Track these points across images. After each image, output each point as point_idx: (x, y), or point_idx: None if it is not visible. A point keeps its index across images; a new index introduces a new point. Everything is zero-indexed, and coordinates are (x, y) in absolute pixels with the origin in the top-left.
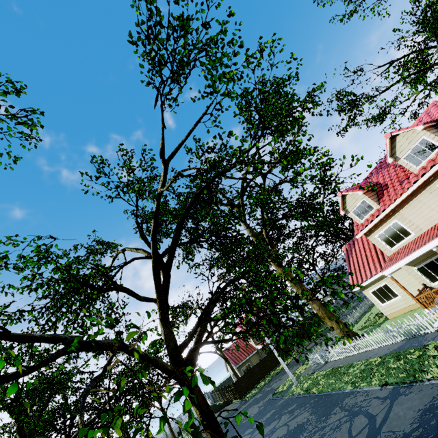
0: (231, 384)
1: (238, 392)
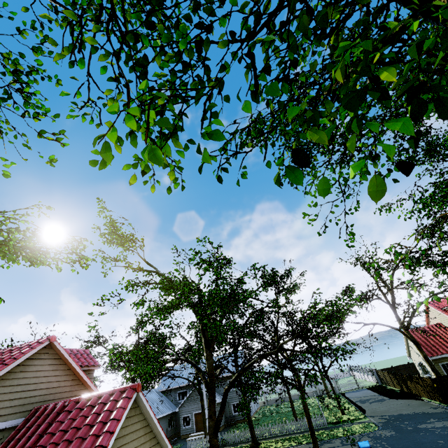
0: (426, 378)
1: (440, 393)
